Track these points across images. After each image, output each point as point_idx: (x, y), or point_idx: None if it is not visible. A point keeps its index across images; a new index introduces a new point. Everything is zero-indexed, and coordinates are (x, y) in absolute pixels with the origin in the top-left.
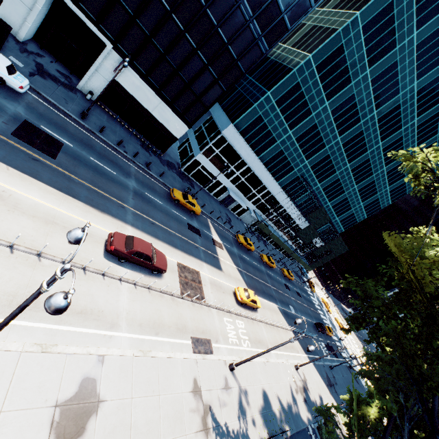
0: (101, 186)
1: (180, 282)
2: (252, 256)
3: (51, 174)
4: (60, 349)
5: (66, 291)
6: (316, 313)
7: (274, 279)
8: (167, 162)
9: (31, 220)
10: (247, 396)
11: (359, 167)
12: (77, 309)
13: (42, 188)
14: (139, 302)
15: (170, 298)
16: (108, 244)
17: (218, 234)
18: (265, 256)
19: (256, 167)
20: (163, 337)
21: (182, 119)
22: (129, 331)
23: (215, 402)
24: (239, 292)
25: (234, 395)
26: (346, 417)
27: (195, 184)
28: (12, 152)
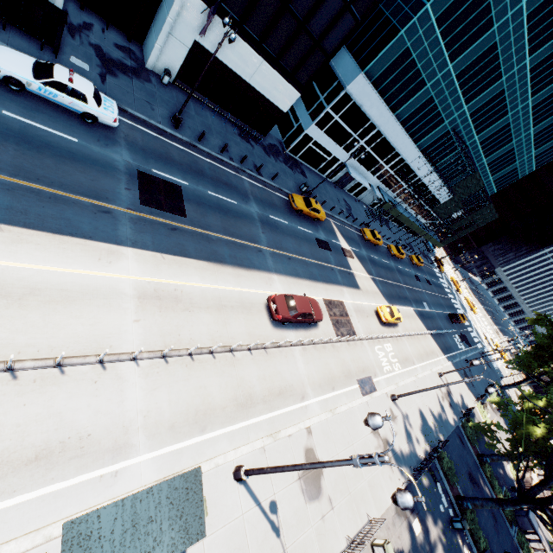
0: (234, 232)
1: (332, 323)
2: (379, 253)
3: (193, 242)
4: (283, 434)
5: (263, 377)
6: (447, 299)
7: (404, 274)
8: (270, 147)
9: (208, 313)
10: (408, 420)
11: (546, 100)
12: (276, 391)
13: (196, 266)
14: (311, 363)
15: (330, 346)
16: (272, 313)
17: (344, 237)
18: (393, 247)
19: (390, 130)
20: (338, 390)
21: (292, 82)
22: (315, 396)
23: (388, 434)
24: (383, 313)
25: (400, 422)
26: (483, 408)
27: (305, 169)
28: (154, 231)
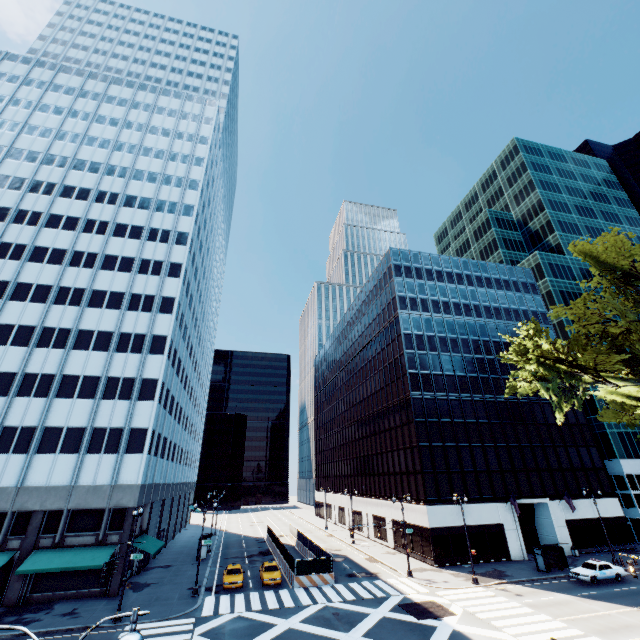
0: None
1: None
2: None
3: None
4: None
5: None
6: None
7: None
8: None
9: None
10: None
11: None
12: None
13: None
14: None
15: None
16: None
17: None
18: None
19: None
20: None
21: (607, 495)
22: None
23: None
24: None
25: None
26: None
27: None
28: None
